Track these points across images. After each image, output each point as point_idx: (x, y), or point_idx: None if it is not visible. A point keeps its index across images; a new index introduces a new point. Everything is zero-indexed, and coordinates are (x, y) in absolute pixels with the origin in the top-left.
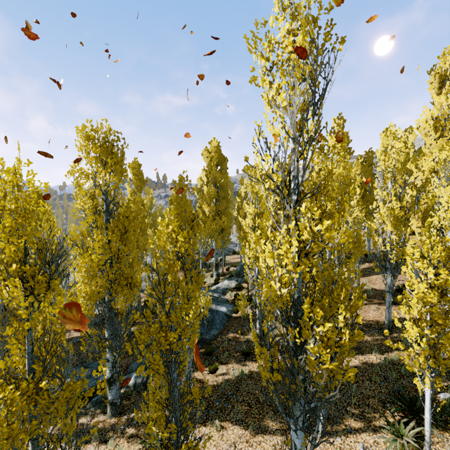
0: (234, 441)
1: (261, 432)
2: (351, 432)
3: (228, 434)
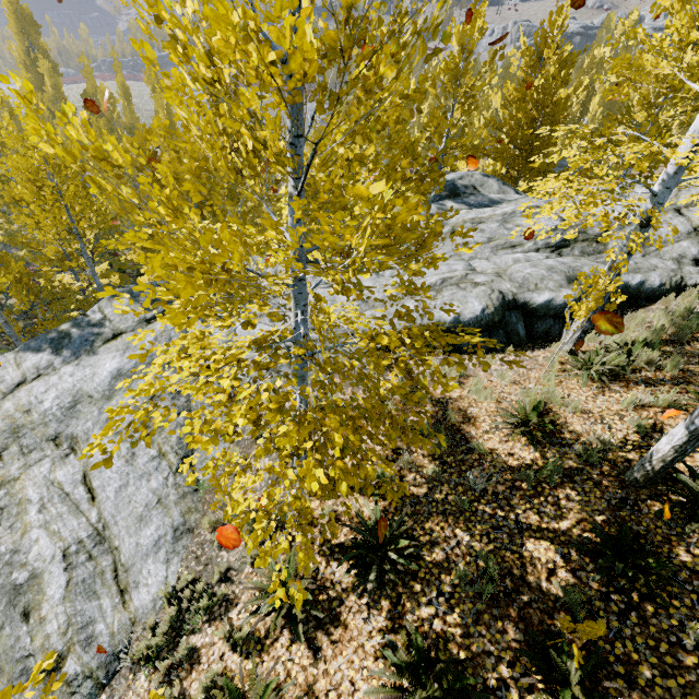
0: None
1: None
2: None
3: None
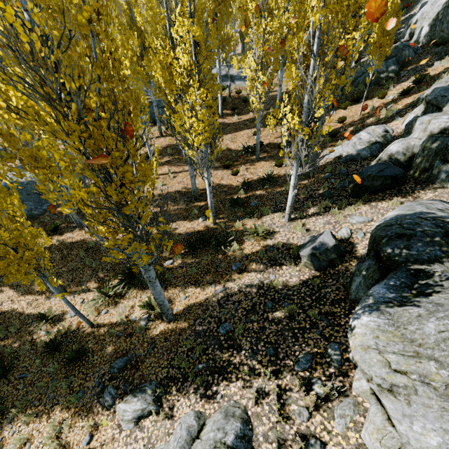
0: (4, 300)
1: (26, 293)
2: (85, 292)
3: (3, 296)
